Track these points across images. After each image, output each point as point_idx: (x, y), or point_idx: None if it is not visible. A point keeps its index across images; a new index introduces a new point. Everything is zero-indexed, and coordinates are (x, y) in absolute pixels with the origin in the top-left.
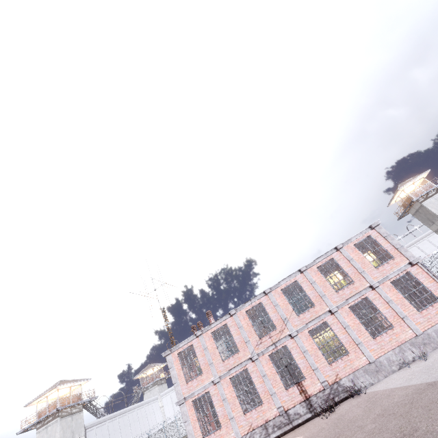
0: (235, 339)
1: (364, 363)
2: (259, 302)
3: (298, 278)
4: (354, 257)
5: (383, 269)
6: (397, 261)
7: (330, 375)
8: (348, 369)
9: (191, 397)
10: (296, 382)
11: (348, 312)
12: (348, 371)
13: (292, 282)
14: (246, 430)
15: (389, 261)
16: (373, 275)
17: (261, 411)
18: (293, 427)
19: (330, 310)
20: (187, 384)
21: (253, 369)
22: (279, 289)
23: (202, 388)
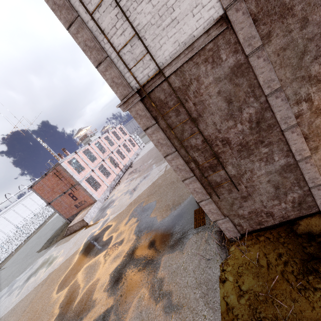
0: (94, 154)
1: (129, 159)
2: (98, 141)
3: (108, 134)
4: (119, 132)
5: (126, 136)
6: (128, 135)
7: (124, 163)
8: (127, 161)
9: (84, 178)
10: (117, 166)
11: (122, 146)
12: (127, 161)
13: (107, 136)
14: (109, 183)
15: (126, 134)
16: (124, 137)
17: (112, 176)
18: (121, 178)
19: (119, 145)
20: (79, 174)
21: (105, 164)
22: (103, 137)
23: (88, 174)
